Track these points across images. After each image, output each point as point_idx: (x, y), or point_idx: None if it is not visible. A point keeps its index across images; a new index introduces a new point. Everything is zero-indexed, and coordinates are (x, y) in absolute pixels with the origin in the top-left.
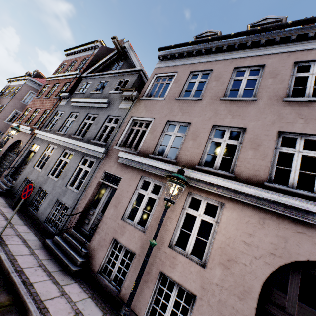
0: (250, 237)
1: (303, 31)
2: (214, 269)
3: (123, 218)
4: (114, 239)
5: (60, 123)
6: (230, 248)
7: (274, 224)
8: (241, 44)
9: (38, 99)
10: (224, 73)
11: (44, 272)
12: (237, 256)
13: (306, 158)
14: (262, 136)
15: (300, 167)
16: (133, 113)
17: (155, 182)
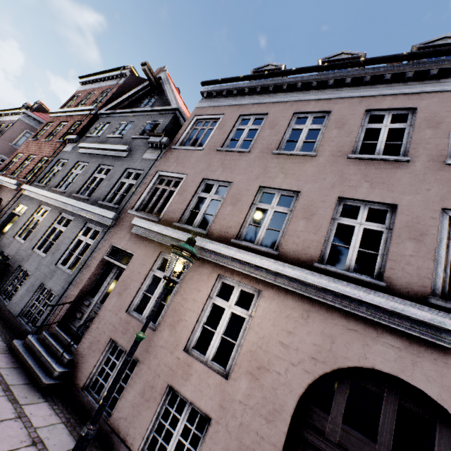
0: (289, 336)
1: (378, 72)
2: (239, 380)
3: (128, 311)
4: (112, 340)
5: (61, 176)
6: (262, 351)
7: (320, 319)
8: (304, 83)
9: (35, 142)
10: (281, 119)
11: None
12: (270, 362)
13: None
14: (319, 202)
15: None
16: (160, 167)
17: None
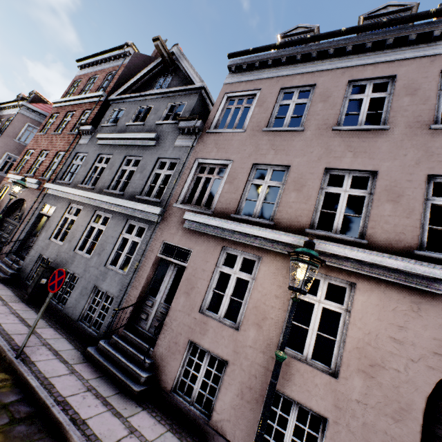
0: (401, 330)
1: None
2: (351, 379)
3: (201, 311)
4: (190, 341)
5: (84, 171)
6: (372, 347)
7: (435, 311)
8: (356, 45)
9: (43, 136)
10: (334, 89)
11: (96, 399)
12: (384, 359)
13: (439, 207)
14: (404, 182)
15: (431, 220)
16: (198, 154)
17: (245, 255)
